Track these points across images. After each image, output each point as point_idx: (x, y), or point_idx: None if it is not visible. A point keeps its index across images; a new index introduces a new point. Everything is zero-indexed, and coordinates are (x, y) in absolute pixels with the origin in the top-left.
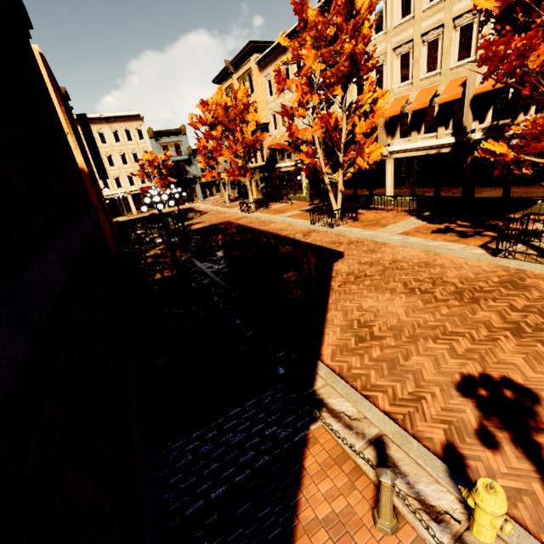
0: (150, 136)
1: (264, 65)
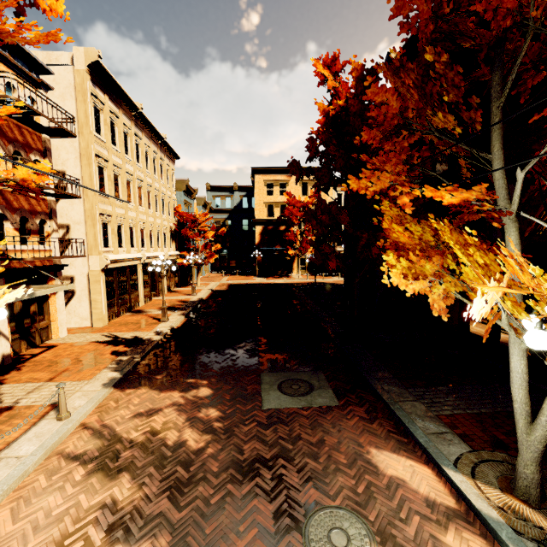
0: (185, 188)
1: (339, 184)
